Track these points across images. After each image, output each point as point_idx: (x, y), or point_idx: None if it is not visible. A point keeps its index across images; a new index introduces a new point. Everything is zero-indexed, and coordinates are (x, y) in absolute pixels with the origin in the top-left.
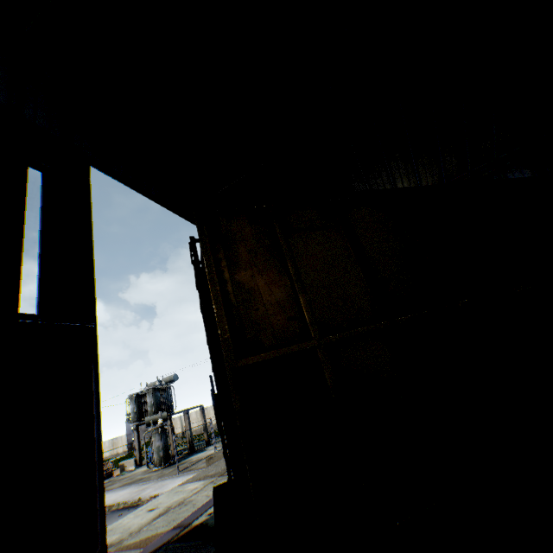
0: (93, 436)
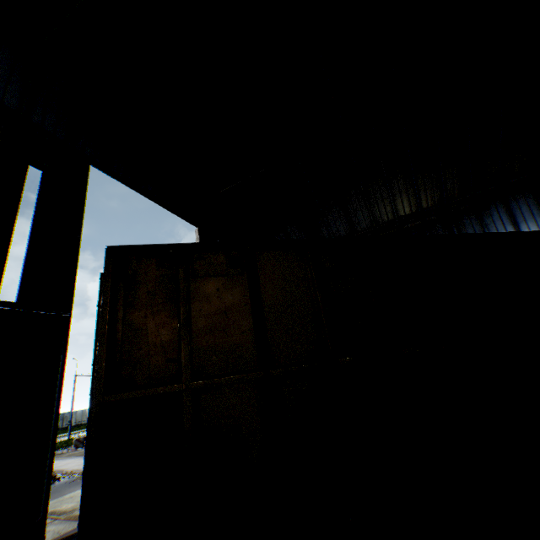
0: (52, 416)
